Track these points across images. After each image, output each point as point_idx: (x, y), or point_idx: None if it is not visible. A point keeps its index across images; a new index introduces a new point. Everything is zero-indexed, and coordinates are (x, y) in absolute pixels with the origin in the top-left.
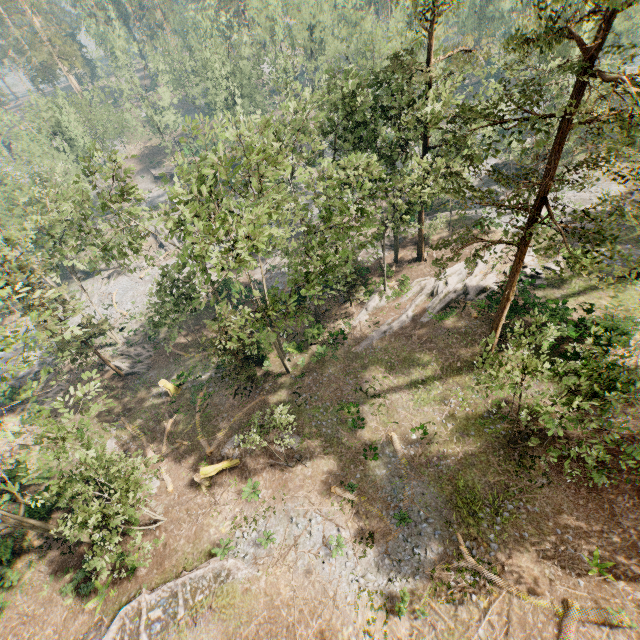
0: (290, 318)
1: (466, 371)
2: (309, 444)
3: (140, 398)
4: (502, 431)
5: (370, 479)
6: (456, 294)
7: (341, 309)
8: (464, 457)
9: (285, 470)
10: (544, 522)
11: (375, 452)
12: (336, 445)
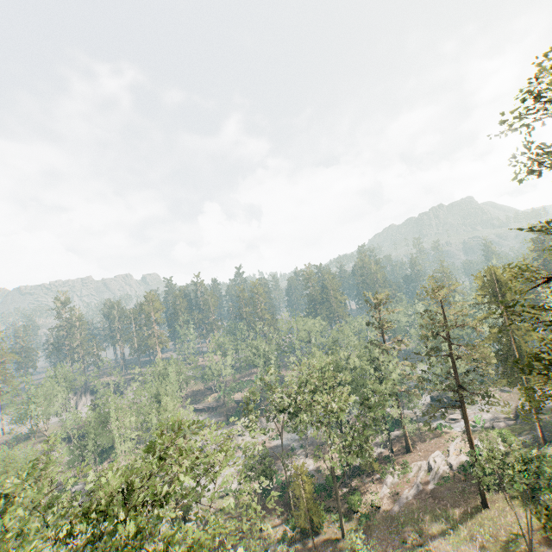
0: (328, 498)
1: (476, 514)
2: None
3: None
4: (520, 545)
5: None
6: (444, 467)
7: (366, 487)
8: None
9: None
10: None
11: None
12: None
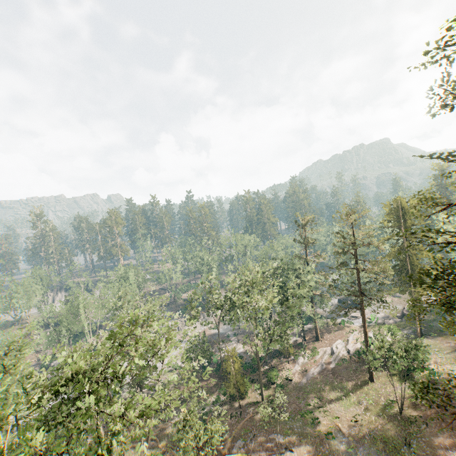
0: (253, 373)
1: (364, 386)
2: (289, 438)
3: (162, 427)
4: (394, 408)
5: (335, 451)
6: (344, 352)
7: (283, 365)
8: (382, 426)
9: (279, 455)
10: (433, 443)
11: (332, 436)
12: (306, 436)
